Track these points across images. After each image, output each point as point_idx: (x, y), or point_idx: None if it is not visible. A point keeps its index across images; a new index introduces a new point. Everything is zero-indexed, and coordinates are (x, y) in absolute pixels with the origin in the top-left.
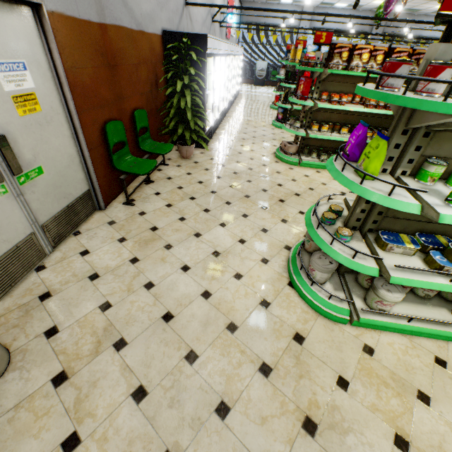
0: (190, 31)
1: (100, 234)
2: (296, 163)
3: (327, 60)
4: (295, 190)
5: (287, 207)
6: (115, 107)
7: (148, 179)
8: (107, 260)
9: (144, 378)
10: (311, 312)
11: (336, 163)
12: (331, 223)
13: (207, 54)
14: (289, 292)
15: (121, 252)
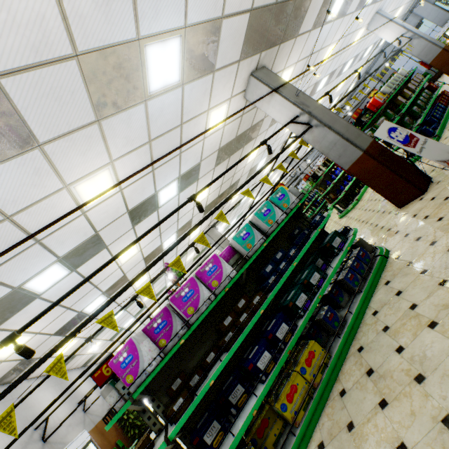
0: None
1: None
2: None
3: None
4: None
5: None
6: (110, 445)
7: None
8: None
9: None
10: None
11: None
12: None
13: None
14: None
15: None
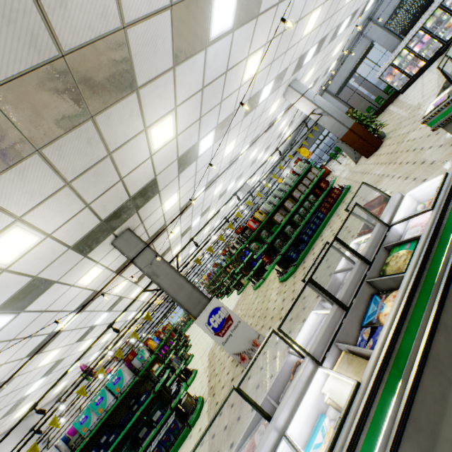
0: None
1: None
2: None
3: None
4: None
5: None
6: None
7: None
8: None
9: None
10: None
11: None
12: None
13: None
14: None
15: None
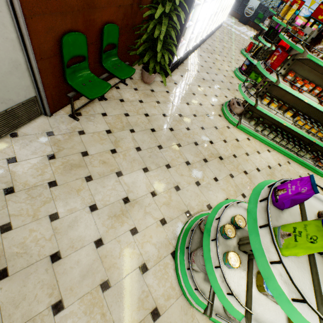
0: None
1: (34, 144)
2: (235, 124)
3: (313, 41)
4: (221, 152)
5: (207, 169)
6: (81, 16)
7: (102, 96)
8: (29, 175)
9: (7, 319)
10: (177, 289)
11: (260, 206)
12: (227, 238)
13: None
14: (169, 262)
15: (44, 170)
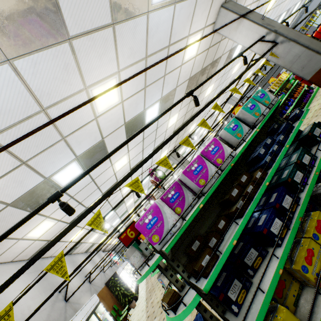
0: (109, 276)
1: None
2: None
3: None
4: None
5: None
6: (109, 308)
7: None
8: None
9: None
10: None
11: None
12: None
13: (118, 275)
14: None
15: None
